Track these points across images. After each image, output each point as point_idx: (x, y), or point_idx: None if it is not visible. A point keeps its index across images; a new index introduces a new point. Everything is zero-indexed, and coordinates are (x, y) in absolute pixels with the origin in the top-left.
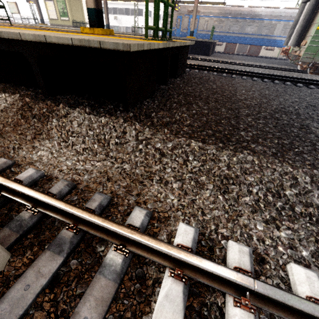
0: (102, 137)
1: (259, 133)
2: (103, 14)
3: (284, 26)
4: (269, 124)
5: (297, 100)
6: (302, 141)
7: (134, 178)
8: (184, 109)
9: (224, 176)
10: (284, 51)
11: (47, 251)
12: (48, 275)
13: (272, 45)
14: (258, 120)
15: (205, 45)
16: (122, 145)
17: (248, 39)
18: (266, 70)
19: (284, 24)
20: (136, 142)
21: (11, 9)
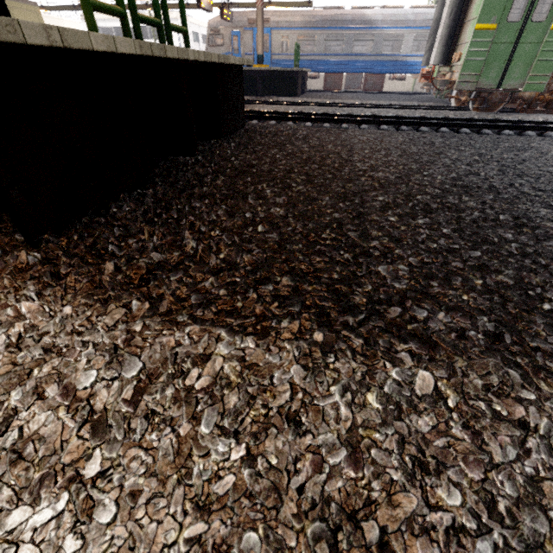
0: None
1: (427, 261)
2: None
3: (415, 38)
4: (443, 227)
5: (477, 160)
6: (541, 267)
7: None
8: (221, 213)
9: (342, 500)
10: (425, 74)
11: None
12: None
13: (402, 70)
14: (413, 218)
15: (287, 77)
16: None
17: (361, 64)
18: (400, 111)
19: (416, 34)
20: (2, 380)
21: None
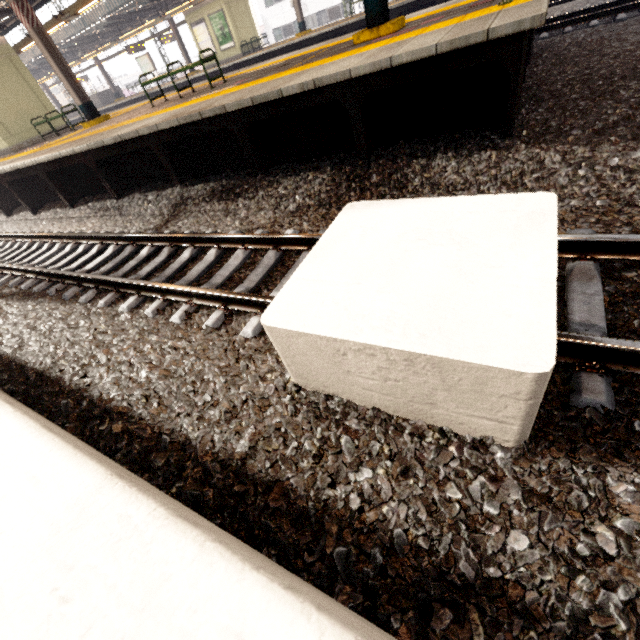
0: (508, 178)
1: None
2: (270, 7)
3: None
4: None
5: None
6: None
7: (601, 211)
8: (610, 102)
9: None
10: None
11: (572, 281)
12: (599, 294)
13: None
14: None
15: None
16: (548, 179)
17: None
18: None
19: None
20: (570, 169)
21: (144, 68)
